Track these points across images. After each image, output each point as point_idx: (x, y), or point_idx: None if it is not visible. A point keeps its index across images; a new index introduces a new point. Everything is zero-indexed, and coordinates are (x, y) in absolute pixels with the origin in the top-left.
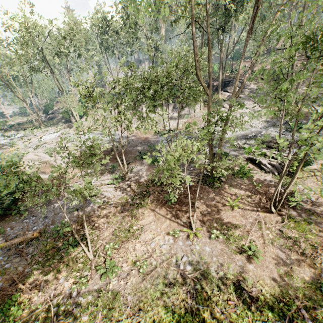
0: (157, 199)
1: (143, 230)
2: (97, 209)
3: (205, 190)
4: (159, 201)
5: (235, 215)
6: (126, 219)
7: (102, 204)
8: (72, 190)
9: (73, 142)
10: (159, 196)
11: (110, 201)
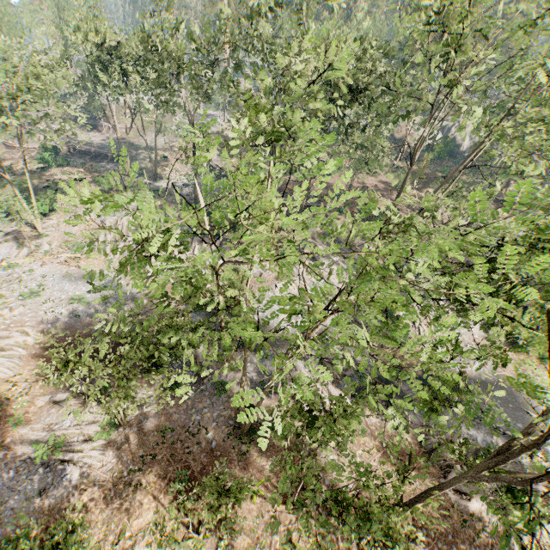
0: (164, 474)
1: (137, 542)
2: (74, 493)
3: (230, 456)
4: (166, 479)
5: (252, 508)
6: (117, 515)
7: (82, 480)
8: (30, 441)
9: (30, 299)
10: (168, 467)
11: (96, 473)
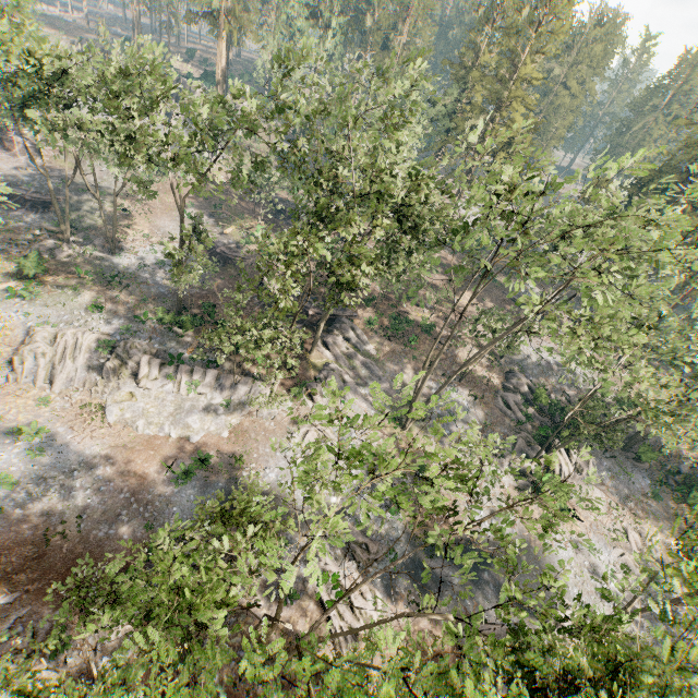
0: None
1: None
2: None
3: None
4: None
5: None
6: None
7: None
8: None
9: None
10: None
11: None
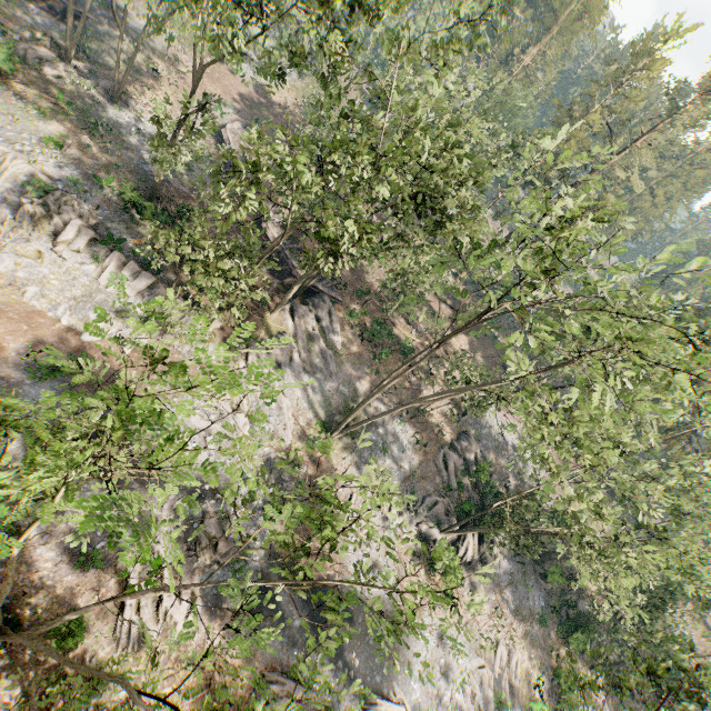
0: None
1: None
2: None
3: None
4: None
5: None
6: None
7: None
8: None
9: None
10: None
11: None
